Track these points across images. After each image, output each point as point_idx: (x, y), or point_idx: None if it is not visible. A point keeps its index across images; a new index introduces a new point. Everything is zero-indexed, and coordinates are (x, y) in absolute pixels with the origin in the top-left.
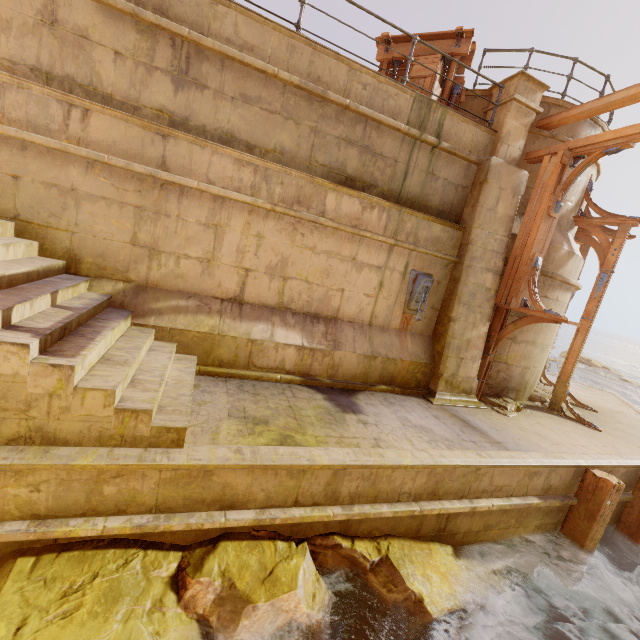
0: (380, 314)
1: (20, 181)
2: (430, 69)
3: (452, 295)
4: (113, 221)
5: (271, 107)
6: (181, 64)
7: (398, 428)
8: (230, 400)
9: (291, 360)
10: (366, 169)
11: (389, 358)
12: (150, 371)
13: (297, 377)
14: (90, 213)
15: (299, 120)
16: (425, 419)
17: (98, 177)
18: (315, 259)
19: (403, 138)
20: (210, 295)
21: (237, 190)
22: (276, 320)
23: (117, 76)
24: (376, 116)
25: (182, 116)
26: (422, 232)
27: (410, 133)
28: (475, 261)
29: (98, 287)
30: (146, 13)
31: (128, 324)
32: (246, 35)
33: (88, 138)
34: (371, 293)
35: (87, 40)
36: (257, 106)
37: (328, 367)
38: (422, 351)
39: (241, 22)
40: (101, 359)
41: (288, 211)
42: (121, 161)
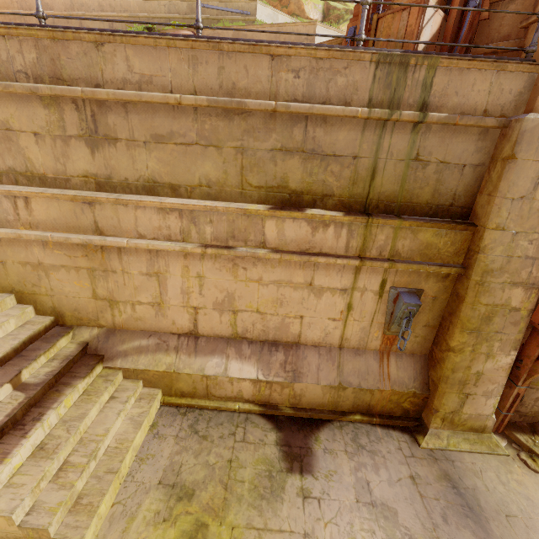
0: (352, 336)
1: (6, 264)
2: (403, 4)
3: (453, 316)
4: (75, 283)
5: (186, 139)
6: (89, 124)
7: (347, 508)
8: (173, 451)
9: (248, 391)
10: (315, 178)
11: (362, 388)
12: (87, 444)
13: (256, 407)
14: (58, 279)
15: (220, 143)
16: (395, 485)
17: (53, 250)
18: (263, 290)
19: (364, 124)
20: (168, 332)
21: (168, 237)
22: (231, 352)
23: (43, 156)
24: (316, 110)
25: (105, 175)
26: (403, 242)
27: (372, 117)
28: (490, 275)
29: (79, 335)
30: (41, 88)
31: (97, 371)
32: (140, 66)
33: (36, 221)
34: (337, 317)
35: (12, 131)
36: (171, 143)
37: (289, 397)
38: (411, 377)
39: (132, 53)
40: (37, 448)
41: (220, 251)
42: (61, 237)
